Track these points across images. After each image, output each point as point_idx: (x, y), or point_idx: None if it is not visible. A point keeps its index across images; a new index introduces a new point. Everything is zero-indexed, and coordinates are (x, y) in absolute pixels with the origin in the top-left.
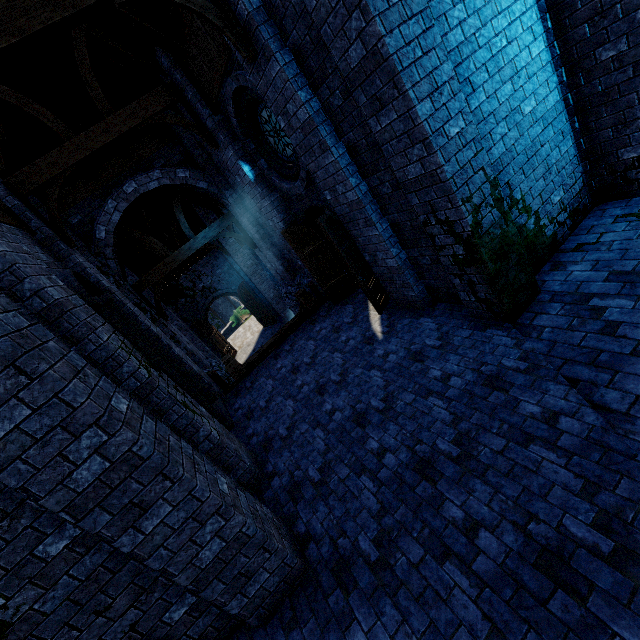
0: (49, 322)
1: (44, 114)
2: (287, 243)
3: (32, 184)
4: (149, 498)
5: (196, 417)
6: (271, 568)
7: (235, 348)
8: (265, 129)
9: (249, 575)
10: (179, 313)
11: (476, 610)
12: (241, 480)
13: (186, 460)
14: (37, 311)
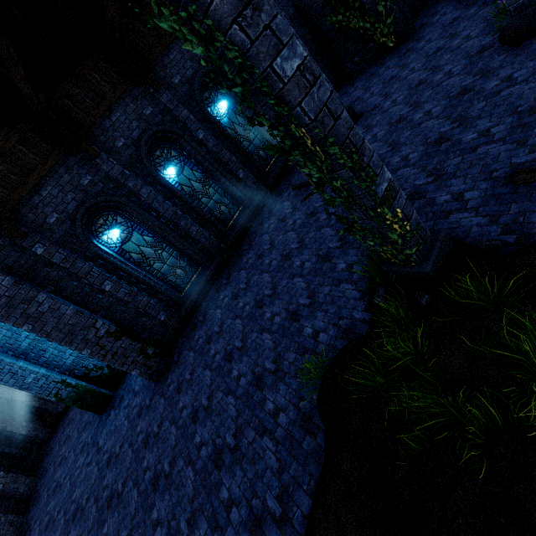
0: None
1: None
2: None
3: None
4: None
5: None
6: None
7: None
8: None
9: None
10: None
11: None
12: (20, 499)
13: None
14: None
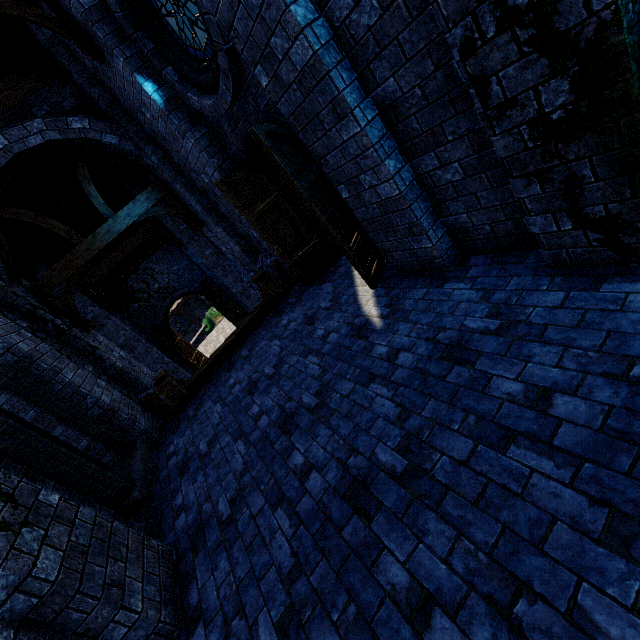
0: None
1: None
2: (232, 206)
3: None
4: None
5: None
6: None
7: (207, 355)
8: (159, 3)
9: None
10: (132, 321)
11: None
12: None
13: None
14: None
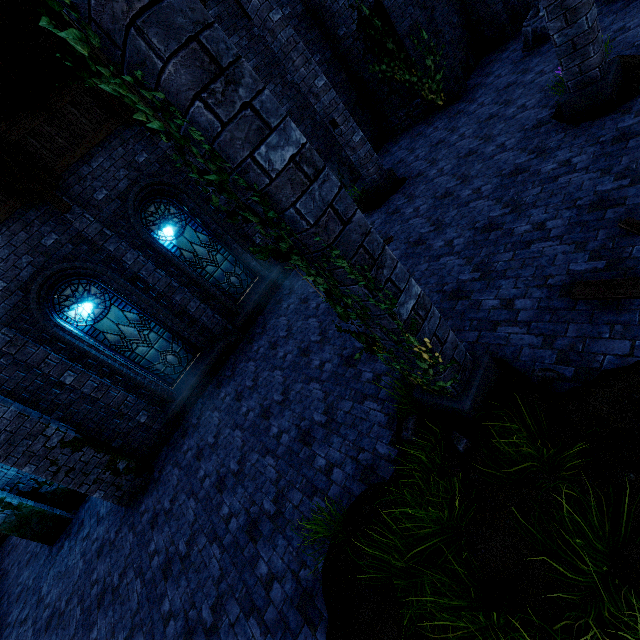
0: None
1: None
2: None
3: None
4: None
5: None
6: None
7: None
8: None
9: None
10: None
11: None
12: None
13: None
14: None
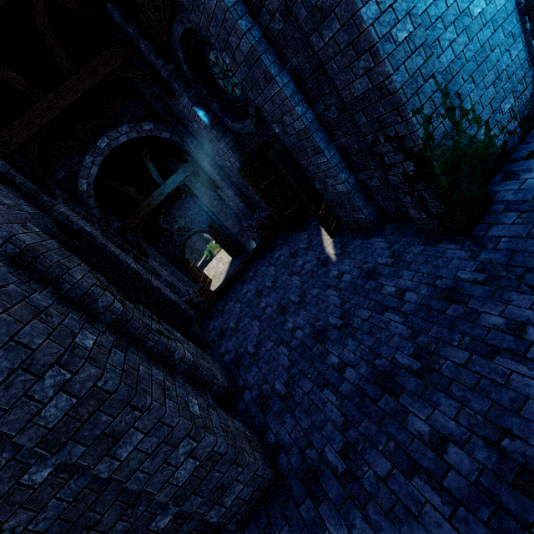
0: (24, 266)
1: (15, 79)
2: (244, 181)
3: (13, 145)
4: (120, 428)
5: (170, 342)
6: (244, 480)
7: (210, 277)
8: (214, 72)
9: (224, 488)
10: (161, 251)
11: (451, 529)
12: (216, 395)
13: (156, 388)
14: (11, 257)
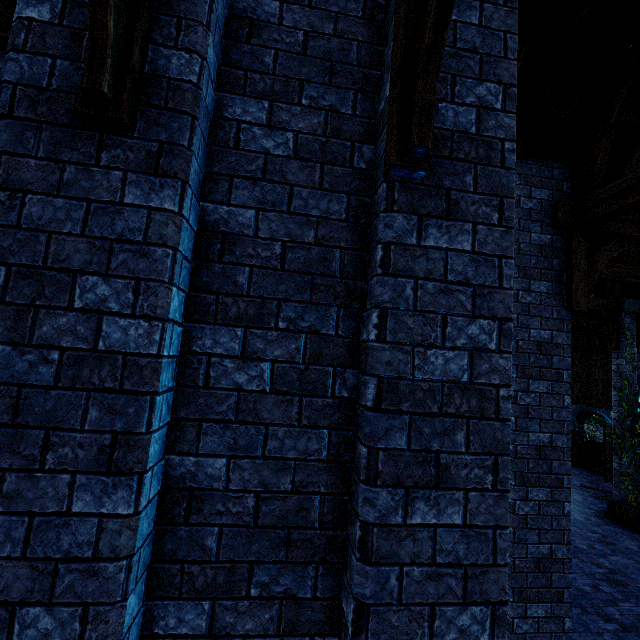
0: None
1: None
2: None
3: None
4: None
5: None
6: None
7: None
8: None
9: None
10: None
11: None
12: None
13: None
14: None
